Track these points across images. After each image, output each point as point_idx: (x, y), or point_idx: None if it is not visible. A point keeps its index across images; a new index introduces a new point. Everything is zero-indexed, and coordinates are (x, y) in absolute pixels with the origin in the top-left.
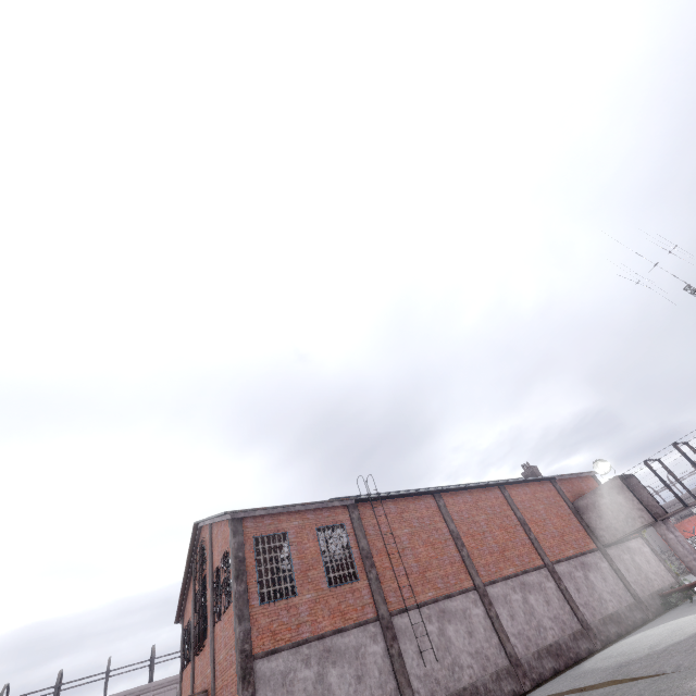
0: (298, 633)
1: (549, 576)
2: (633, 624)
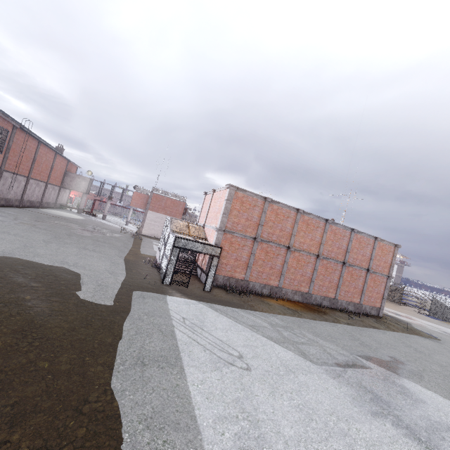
0: None
1: (45, 186)
2: (50, 207)
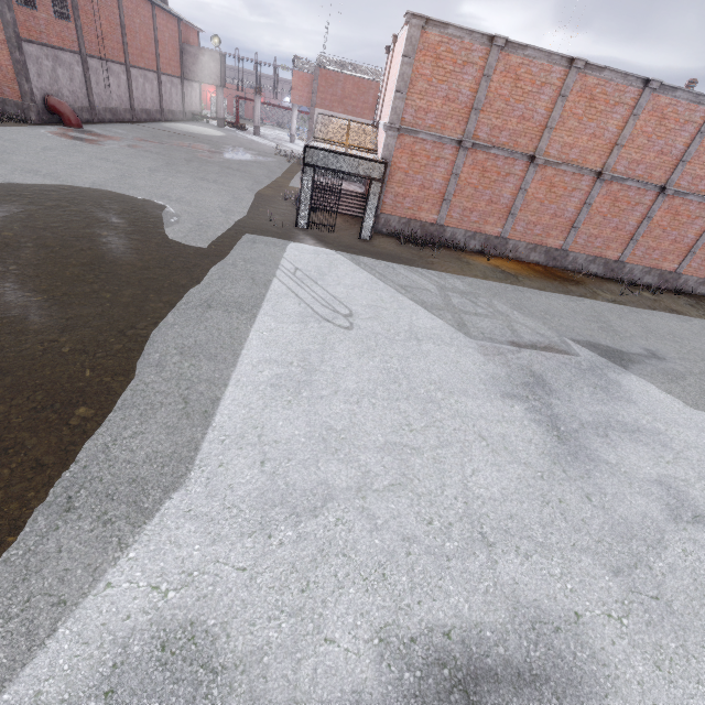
0: (41, 38)
1: (157, 79)
2: (178, 119)
